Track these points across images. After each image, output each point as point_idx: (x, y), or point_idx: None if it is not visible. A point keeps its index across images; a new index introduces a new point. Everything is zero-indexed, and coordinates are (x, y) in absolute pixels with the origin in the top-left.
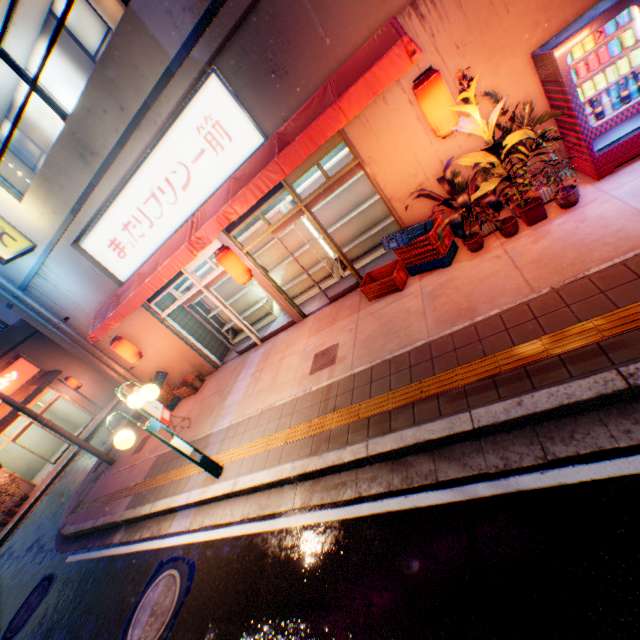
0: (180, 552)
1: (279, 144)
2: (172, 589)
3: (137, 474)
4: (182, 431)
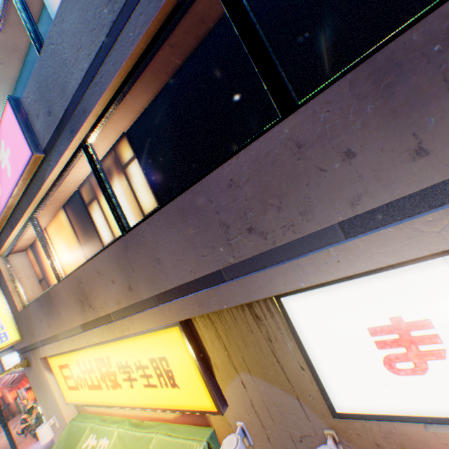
0: None
1: (15, 379)
2: None
3: None
4: None
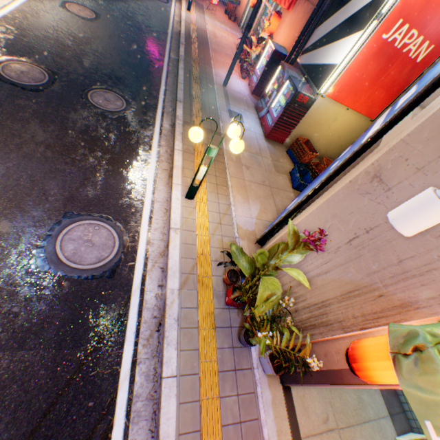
0: (170, 4)
1: None
2: (162, 1)
3: (198, 1)
4: (210, 12)
